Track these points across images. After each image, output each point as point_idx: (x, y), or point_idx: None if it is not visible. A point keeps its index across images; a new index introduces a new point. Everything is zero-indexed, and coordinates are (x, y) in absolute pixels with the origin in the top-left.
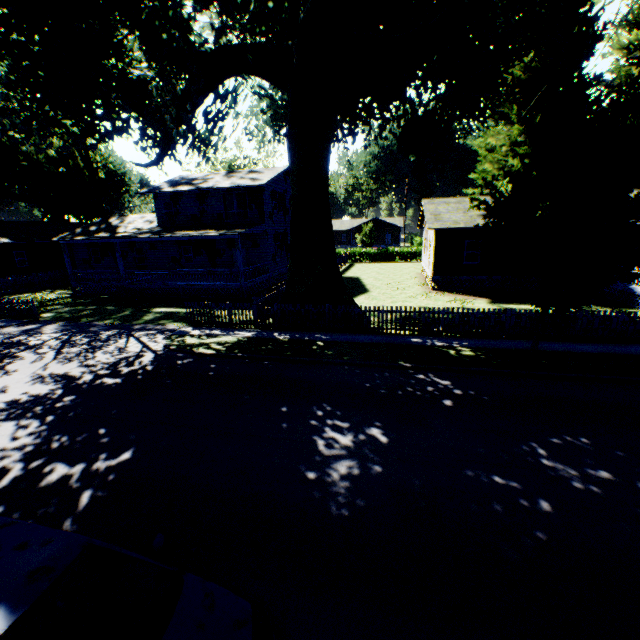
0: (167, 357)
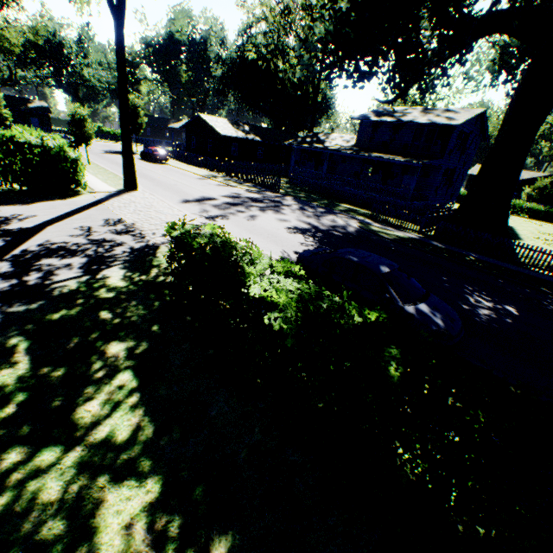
0: (362, 232)
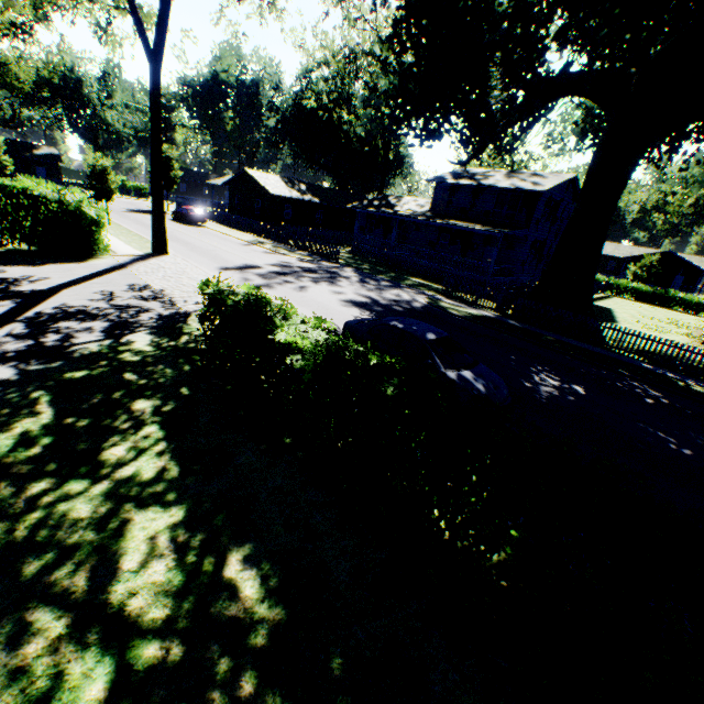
0: (429, 308)
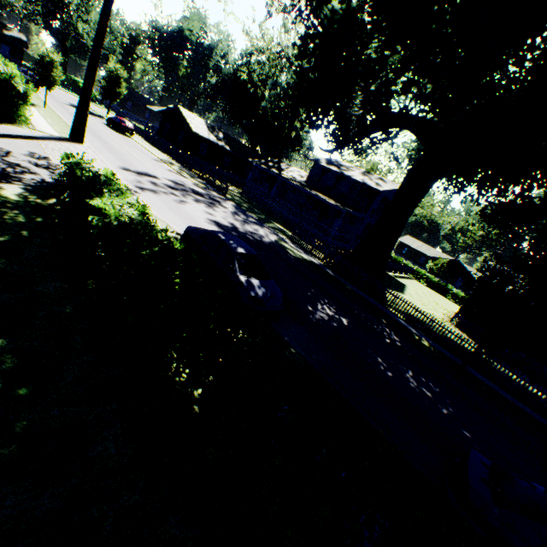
0: (274, 245)
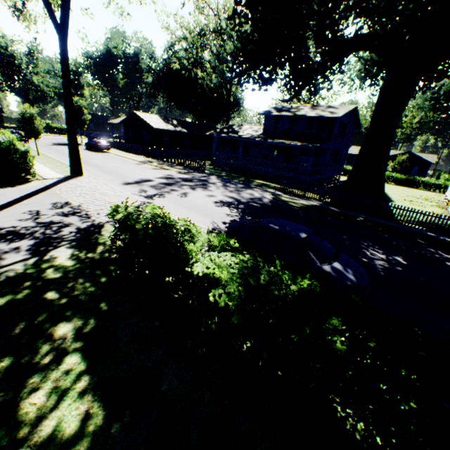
0: (275, 202)
